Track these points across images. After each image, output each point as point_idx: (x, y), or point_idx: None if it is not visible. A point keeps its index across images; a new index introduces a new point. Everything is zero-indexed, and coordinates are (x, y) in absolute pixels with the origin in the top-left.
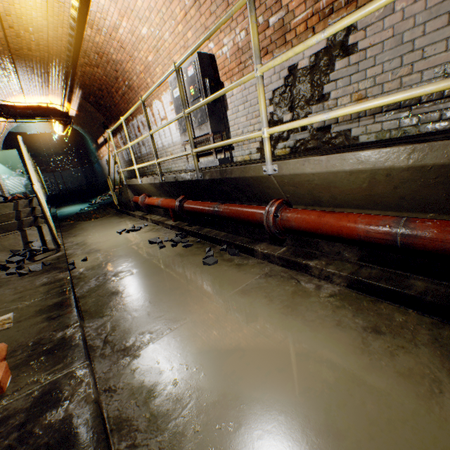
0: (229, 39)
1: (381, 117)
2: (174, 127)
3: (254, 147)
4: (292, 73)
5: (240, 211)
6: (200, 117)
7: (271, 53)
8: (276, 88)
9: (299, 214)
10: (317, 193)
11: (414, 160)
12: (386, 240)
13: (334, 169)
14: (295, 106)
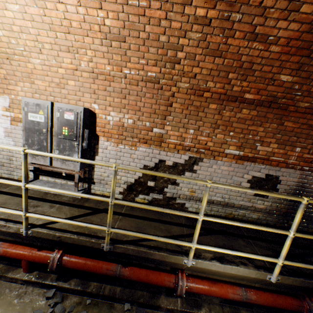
0: (117, 115)
1: (199, 203)
2: (0, 131)
3: (117, 189)
4: (161, 163)
5: (150, 277)
6: (68, 154)
7: (149, 144)
8: (148, 165)
9: (198, 284)
10: (207, 271)
11: (257, 276)
12: (240, 300)
13: (226, 271)
14: (158, 179)
